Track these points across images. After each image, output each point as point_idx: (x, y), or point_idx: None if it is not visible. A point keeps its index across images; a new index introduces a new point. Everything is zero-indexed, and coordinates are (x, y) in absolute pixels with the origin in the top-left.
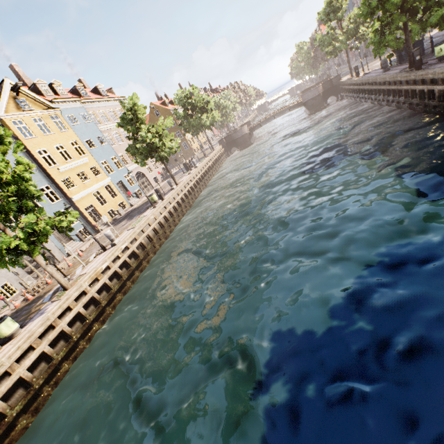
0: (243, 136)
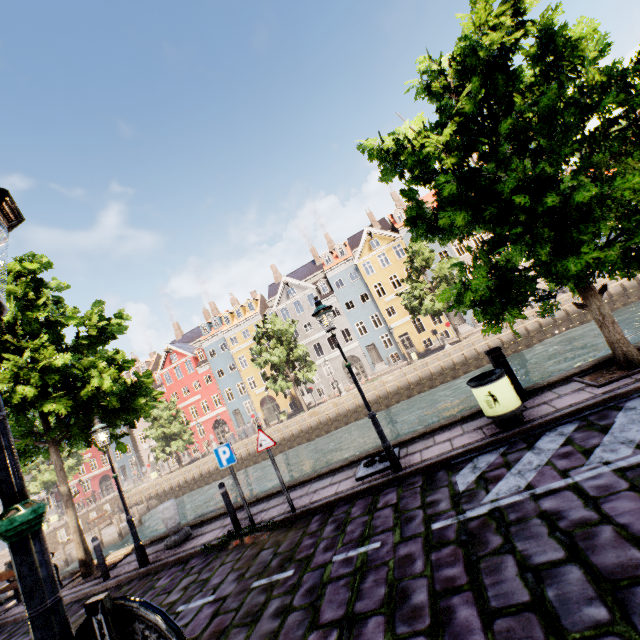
0: None
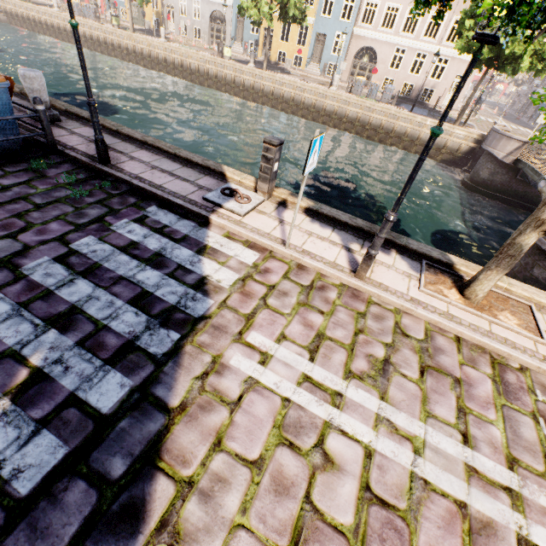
0: (488, 153)
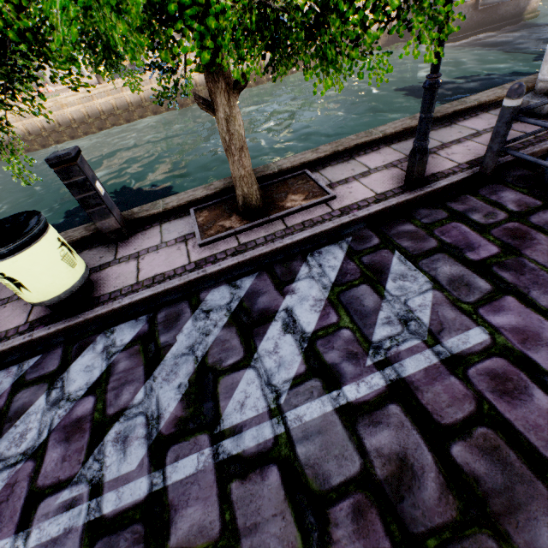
0: None
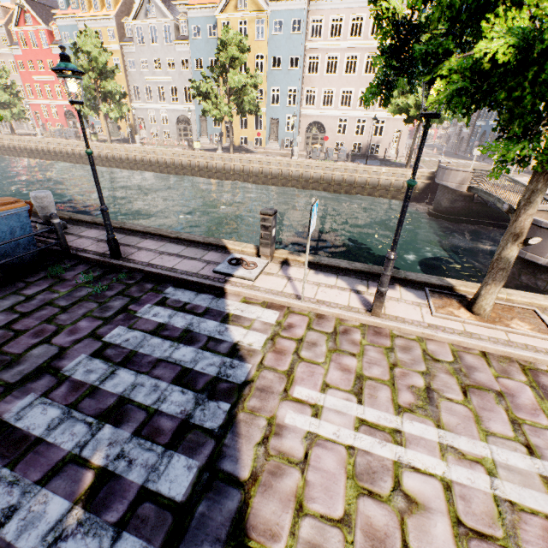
0: (443, 186)
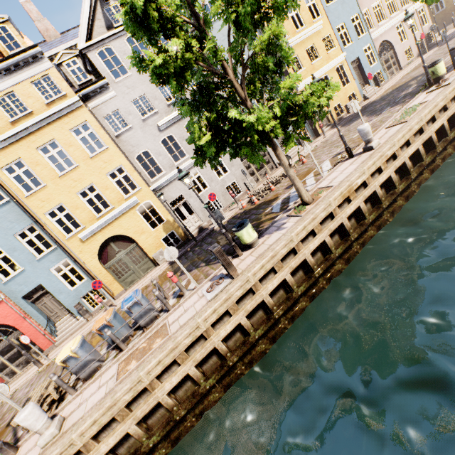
0: None
